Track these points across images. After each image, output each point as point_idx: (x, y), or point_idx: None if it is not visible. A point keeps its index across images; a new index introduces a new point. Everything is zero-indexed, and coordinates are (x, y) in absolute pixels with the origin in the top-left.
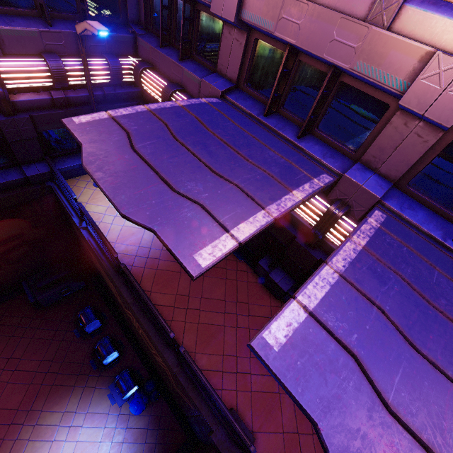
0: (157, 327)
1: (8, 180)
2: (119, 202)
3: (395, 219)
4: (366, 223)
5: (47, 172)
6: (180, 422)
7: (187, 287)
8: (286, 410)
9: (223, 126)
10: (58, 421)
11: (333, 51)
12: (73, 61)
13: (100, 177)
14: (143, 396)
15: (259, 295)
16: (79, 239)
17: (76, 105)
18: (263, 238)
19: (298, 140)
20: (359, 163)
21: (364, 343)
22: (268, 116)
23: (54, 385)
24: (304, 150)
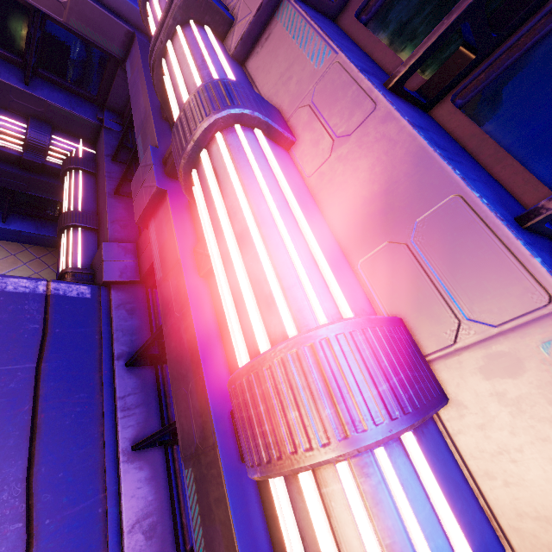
0: None
1: None
2: None
3: None
4: None
5: None
6: None
7: None
8: None
9: None
10: None
11: (181, 405)
12: None
13: None
14: None
15: None
16: None
17: None
18: None
19: (129, 453)
20: None
21: None
22: (133, 367)
23: None
24: (120, 485)
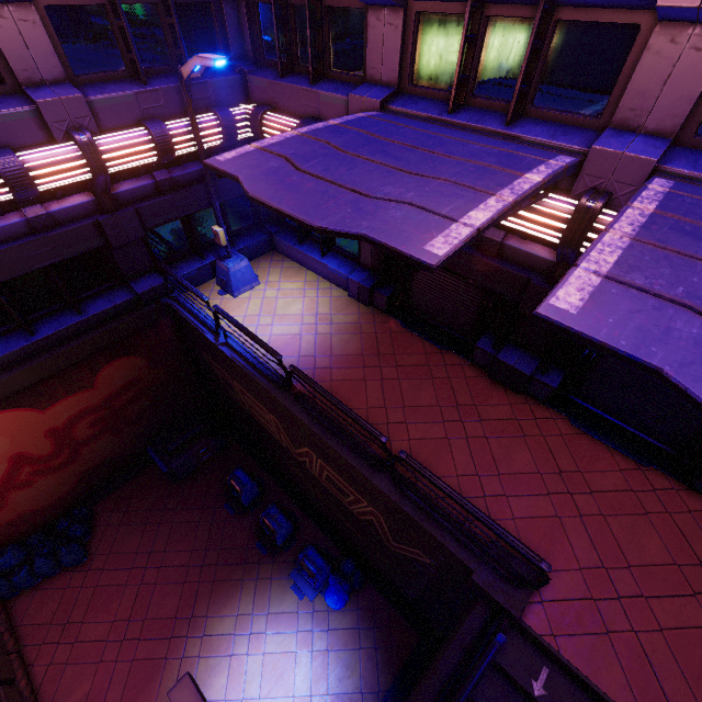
0: (354, 447)
1: (116, 303)
2: (309, 217)
3: (689, 183)
4: (646, 190)
5: (161, 285)
6: (405, 615)
7: (380, 397)
8: (575, 538)
9: (399, 133)
10: (232, 628)
11: None
12: (177, 124)
13: (274, 200)
14: (341, 581)
15: (488, 392)
16: (211, 373)
17: (183, 187)
18: (476, 308)
19: (508, 128)
20: (611, 128)
21: (696, 294)
22: (455, 112)
23: (215, 581)
24: (521, 137)
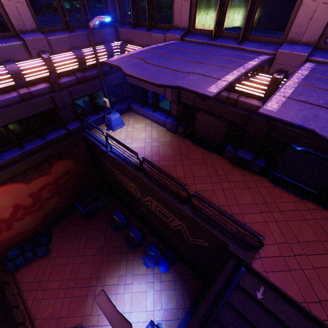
0: (172, 194)
1: (60, 134)
2: (154, 80)
3: (322, 64)
4: (303, 66)
5: (80, 126)
6: (195, 274)
7: (182, 173)
8: (274, 231)
9: (190, 48)
10: (116, 282)
11: None
12: (87, 50)
13: (138, 74)
14: (166, 259)
15: (231, 170)
16: (103, 167)
17: (89, 80)
18: (225, 132)
19: (239, 45)
20: (286, 42)
21: None
22: (215, 39)
23: (108, 261)
24: (245, 48)
